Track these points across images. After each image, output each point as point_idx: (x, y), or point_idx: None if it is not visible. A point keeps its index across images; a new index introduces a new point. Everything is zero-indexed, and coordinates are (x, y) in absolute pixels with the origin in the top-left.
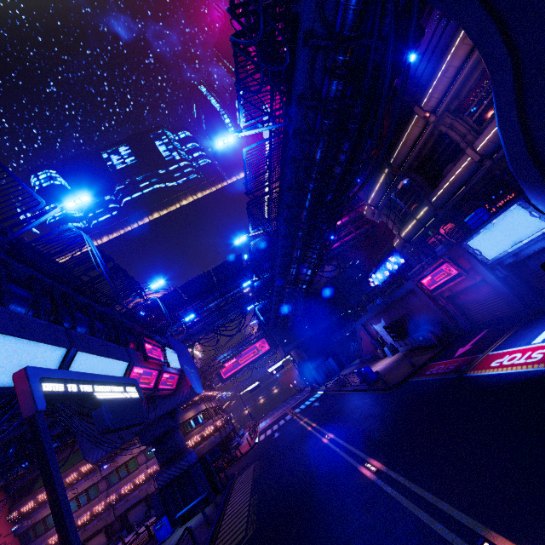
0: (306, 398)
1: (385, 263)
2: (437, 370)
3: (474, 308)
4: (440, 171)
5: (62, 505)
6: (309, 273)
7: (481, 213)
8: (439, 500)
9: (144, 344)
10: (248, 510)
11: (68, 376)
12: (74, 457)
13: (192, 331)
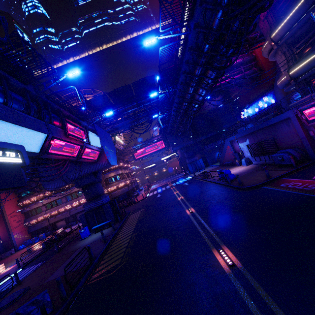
0: (180, 178)
1: (258, 102)
2: (293, 186)
3: None
4: None
5: None
6: (203, 94)
7: None
8: None
9: (65, 124)
10: (128, 242)
11: None
12: None
13: (115, 126)
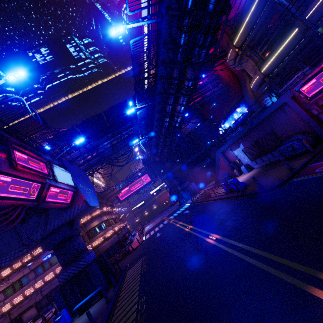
0: (176, 209)
1: (232, 114)
2: None
3: None
4: None
5: None
6: (185, 103)
7: None
8: None
9: (10, 150)
10: (135, 319)
11: None
12: None
13: (90, 163)
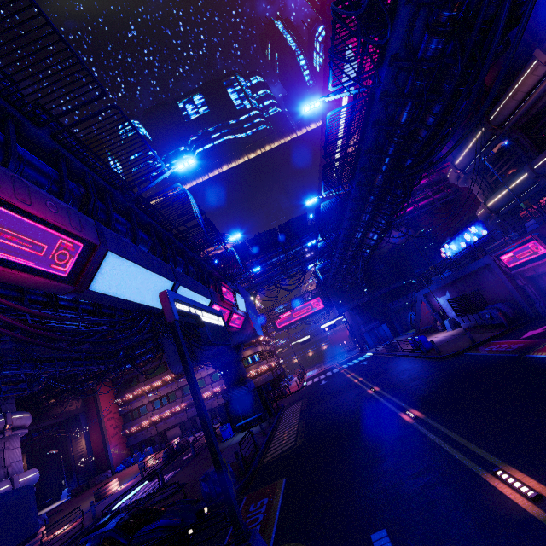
0: (354, 357)
1: (463, 233)
2: (497, 348)
3: None
4: None
5: (193, 378)
6: (375, 238)
7: None
8: (469, 442)
9: (221, 287)
10: (297, 430)
11: (186, 301)
12: (158, 369)
13: (255, 282)
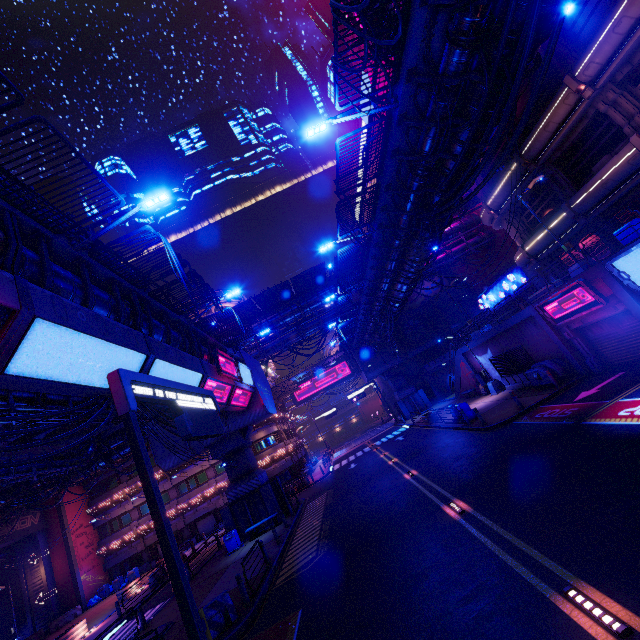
0: (388, 431)
1: (501, 282)
2: (549, 414)
3: (610, 345)
4: (590, 166)
5: (155, 495)
6: (404, 290)
7: (638, 225)
8: (529, 546)
9: (218, 357)
10: (319, 534)
11: (153, 382)
12: None
13: (265, 347)
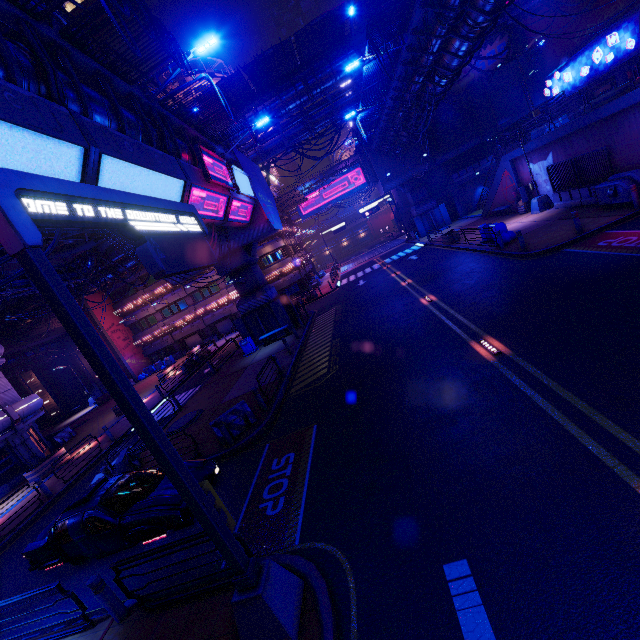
0: (399, 248)
1: (592, 48)
2: (621, 243)
3: None
4: None
5: (110, 373)
6: (462, 53)
7: None
8: (598, 413)
9: (201, 156)
10: (330, 350)
11: (75, 192)
12: None
13: (265, 147)
